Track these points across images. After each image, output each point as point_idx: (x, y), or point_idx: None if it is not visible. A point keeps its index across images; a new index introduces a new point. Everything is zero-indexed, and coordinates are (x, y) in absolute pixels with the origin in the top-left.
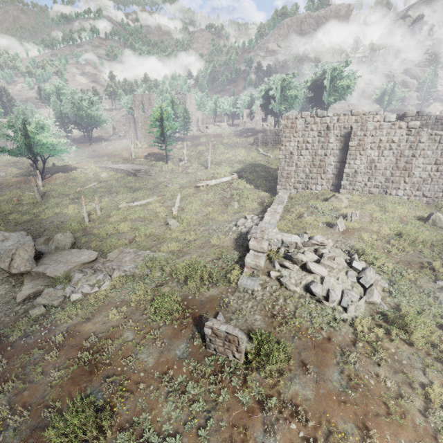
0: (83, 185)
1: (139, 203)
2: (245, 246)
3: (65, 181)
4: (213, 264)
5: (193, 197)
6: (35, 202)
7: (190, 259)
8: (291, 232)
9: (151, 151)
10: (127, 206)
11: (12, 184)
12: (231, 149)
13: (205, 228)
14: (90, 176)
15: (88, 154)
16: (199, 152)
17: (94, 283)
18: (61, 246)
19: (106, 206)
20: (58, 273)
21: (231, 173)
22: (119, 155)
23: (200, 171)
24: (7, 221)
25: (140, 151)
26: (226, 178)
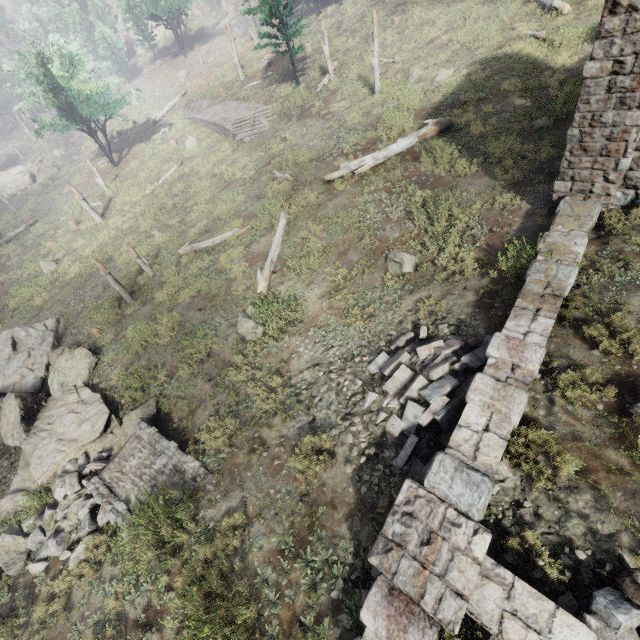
0: (159, 175)
1: (210, 242)
2: (379, 519)
3: (139, 164)
4: (276, 574)
5: (311, 225)
6: (94, 226)
7: (231, 523)
8: (560, 505)
9: (274, 54)
10: (193, 250)
11: (80, 181)
12: (446, 4)
13: (312, 356)
14: (172, 148)
15: (179, 86)
16: (365, 34)
17: (73, 527)
18: (72, 378)
19: (165, 247)
20: (40, 472)
21: (422, 115)
22: (222, 77)
23: (356, 106)
24: (57, 277)
25: (255, 59)
26: (403, 141)
